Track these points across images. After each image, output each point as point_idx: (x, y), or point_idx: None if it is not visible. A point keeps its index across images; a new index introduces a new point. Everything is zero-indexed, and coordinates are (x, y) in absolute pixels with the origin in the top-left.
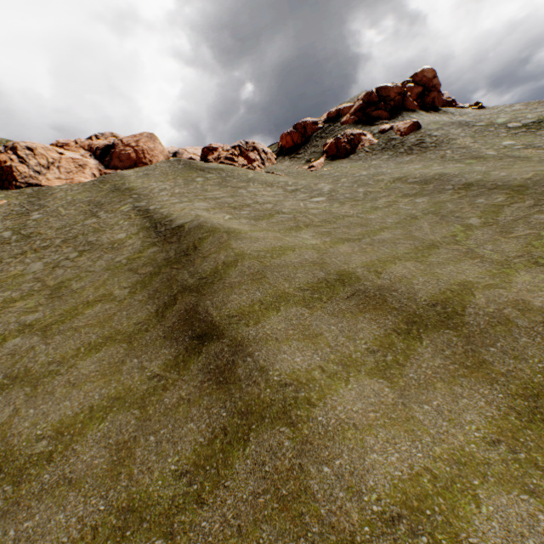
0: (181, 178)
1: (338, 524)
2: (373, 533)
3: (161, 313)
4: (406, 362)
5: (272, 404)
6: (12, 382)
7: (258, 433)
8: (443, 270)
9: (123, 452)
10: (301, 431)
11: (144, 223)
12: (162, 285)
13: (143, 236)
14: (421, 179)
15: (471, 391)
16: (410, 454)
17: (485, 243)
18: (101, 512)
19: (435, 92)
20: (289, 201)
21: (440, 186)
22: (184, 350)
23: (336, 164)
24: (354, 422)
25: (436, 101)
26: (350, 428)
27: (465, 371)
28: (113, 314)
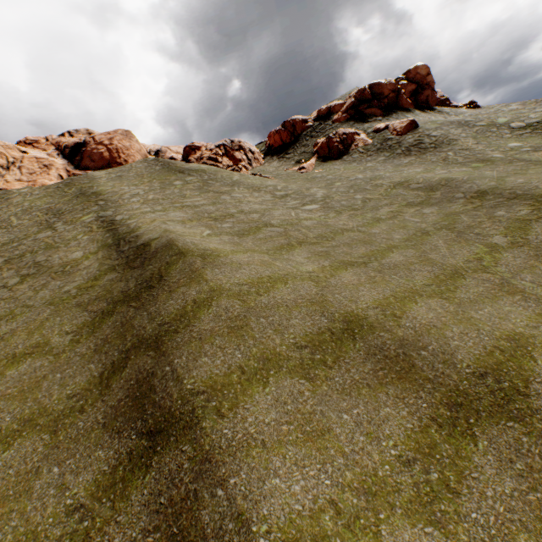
0: (157, 181)
1: None
2: None
3: (106, 379)
4: (461, 485)
5: None
6: None
7: None
8: (480, 314)
9: None
10: None
11: (105, 238)
12: (114, 331)
13: (102, 256)
14: (425, 185)
15: None
16: None
17: (521, 271)
18: None
19: (429, 90)
20: (278, 209)
21: (449, 194)
22: (127, 457)
23: (328, 165)
24: None
25: (430, 99)
26: None
27: None
28: (43, 376)
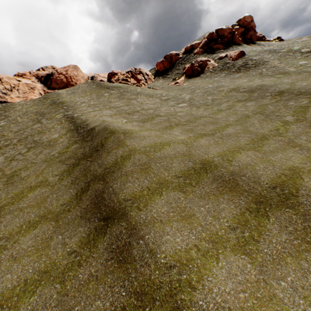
0: (94, 94)
1: None
2: None
3: (79, 196)
4: (260, 238)
5: (161, 286)
6: None
7: None
8: (275, 157)
9: None
10: None
11: (70, 126)
12: (80, 173)
13: (69, 136)
14: (248, 89)
15: None
16: None
17: (300, 135)
18: None
19: (252, 31)
20: (164, 107)
21: (262, 94)
22: (94, 230)
23: (192, 80)
24: (229, 305)
25: (253, 37)
26: None
27: (307, 245)
28: (47, 196)
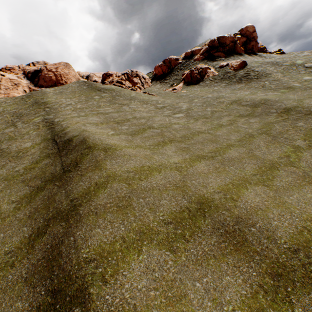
0: (84, 95)
1: None
2: None
3: (32, 241)
4: None
5: None
6: None
7: None
8: (291, 199)
9: None
10: None
11: (46, 134)
12: (42, 203)
13: (42, 147)
14: (251, 103)
15: None
16: None
17: None
18: None
19: (254, 41)
20: (158, 116)
21: (266, 109)
22: (36, 311)
23: (190, 88)
24: None
25: (254, 48)
26: None
27: None
28: None
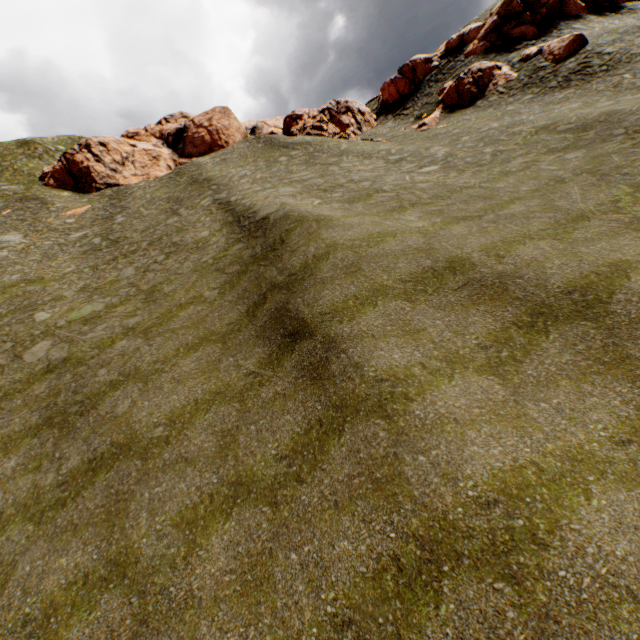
0: (262, 159)
1: (431, 504)
2: (466, 513)
3: (252, 313)
4: (525, 358)
5: (367, 398)
6: (126, 378)
7: (353, 424)
8: (590, 249)
9: (228, 438)
10: (396, 423)
11: (226, 217)
12: (251, 284)
13: (226, 233)
14: (577, 125)
15: (604, 389)
16: (516, 448)
17: None
18: (215, 484)
19: None
20: (391, 175)
21: (606, 131)
22: (277, 349)
23: (456, 117)
24: (455, 416)
25: None
26: (450, 423)
27: (600, 367)
28: (205, 315)
